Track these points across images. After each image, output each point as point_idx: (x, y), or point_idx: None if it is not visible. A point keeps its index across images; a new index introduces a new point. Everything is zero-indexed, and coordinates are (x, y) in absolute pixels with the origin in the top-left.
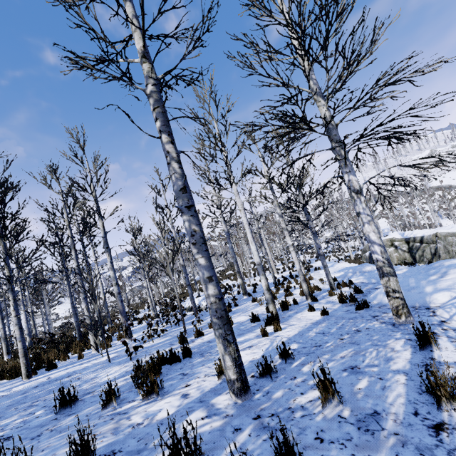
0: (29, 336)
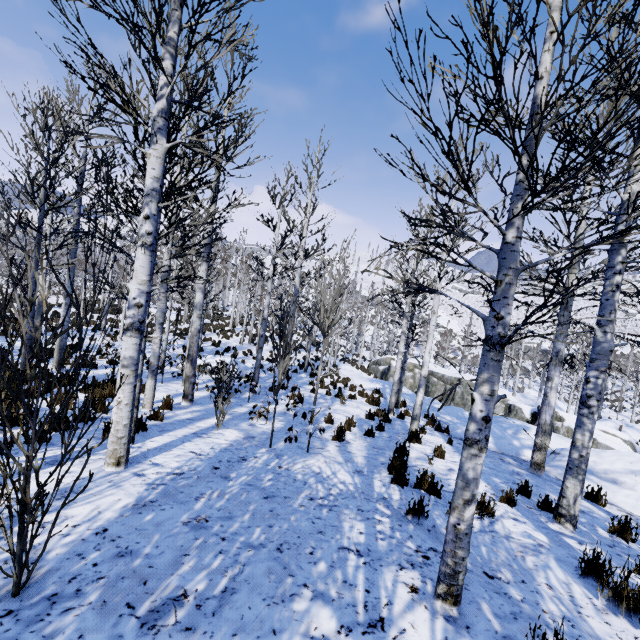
0: None
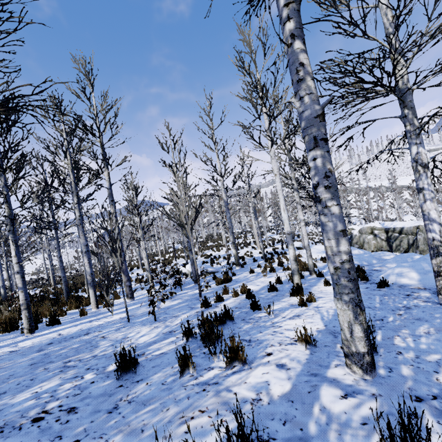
0: (3, 288)
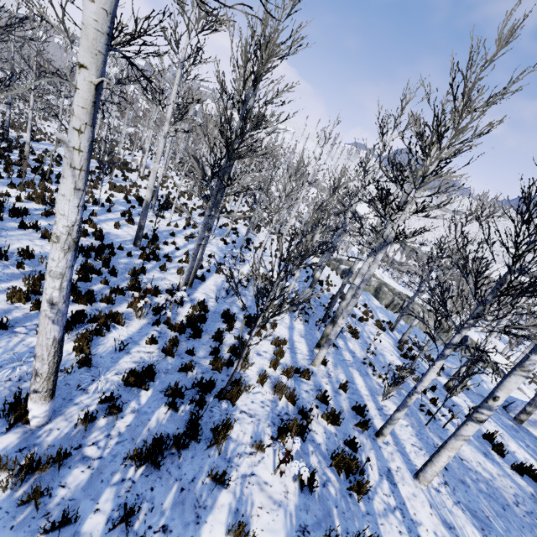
0: None
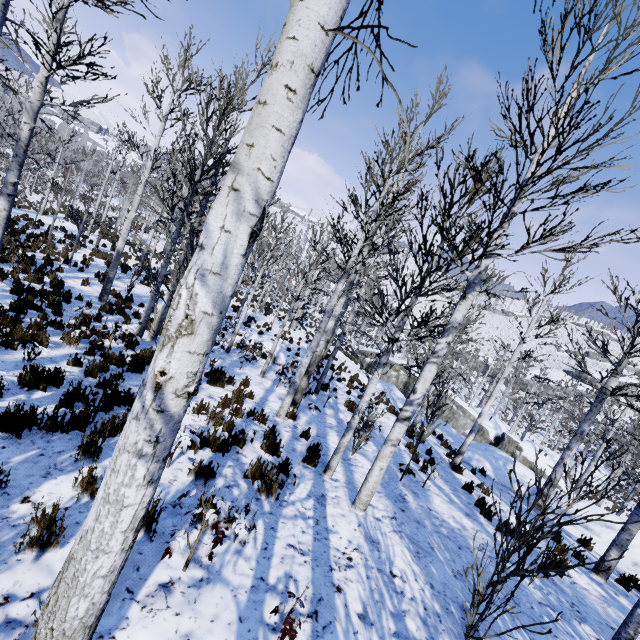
0: None
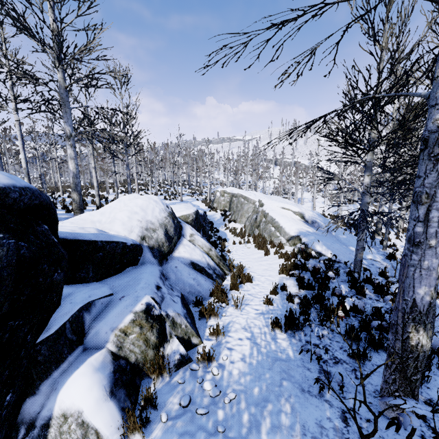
0: None
